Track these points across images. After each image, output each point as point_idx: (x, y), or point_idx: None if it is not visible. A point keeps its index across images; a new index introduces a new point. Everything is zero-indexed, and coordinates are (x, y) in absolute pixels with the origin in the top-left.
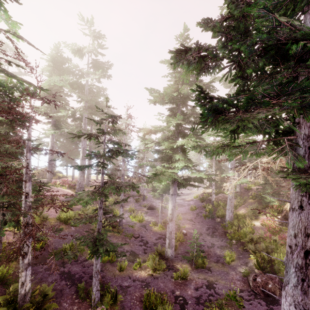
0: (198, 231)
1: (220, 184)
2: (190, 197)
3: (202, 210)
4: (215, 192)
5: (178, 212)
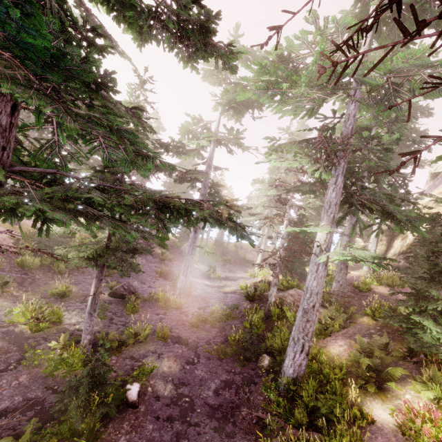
0: (189, 391)
1: (298, 267)
2: (235, 285)
3: (238, 323)
4: (284, 282)
5: (179, 317)
